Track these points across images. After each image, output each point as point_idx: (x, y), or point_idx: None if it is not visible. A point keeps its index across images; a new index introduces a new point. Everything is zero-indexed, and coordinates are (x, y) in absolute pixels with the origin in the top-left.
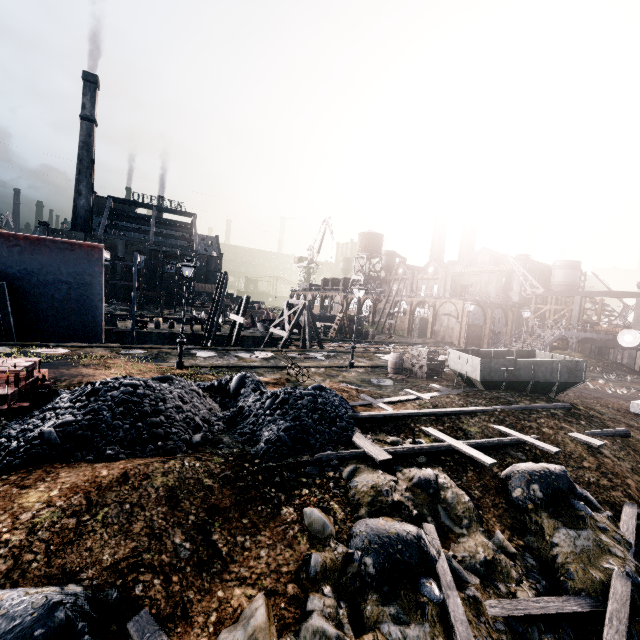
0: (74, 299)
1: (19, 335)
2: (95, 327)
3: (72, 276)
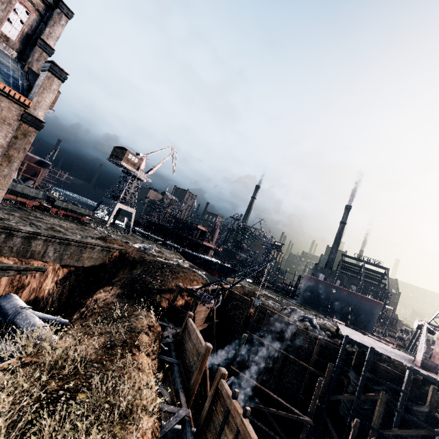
0: (367, 317)
1: (347, 322)
2: (370, 328)
3: (369, 309)
